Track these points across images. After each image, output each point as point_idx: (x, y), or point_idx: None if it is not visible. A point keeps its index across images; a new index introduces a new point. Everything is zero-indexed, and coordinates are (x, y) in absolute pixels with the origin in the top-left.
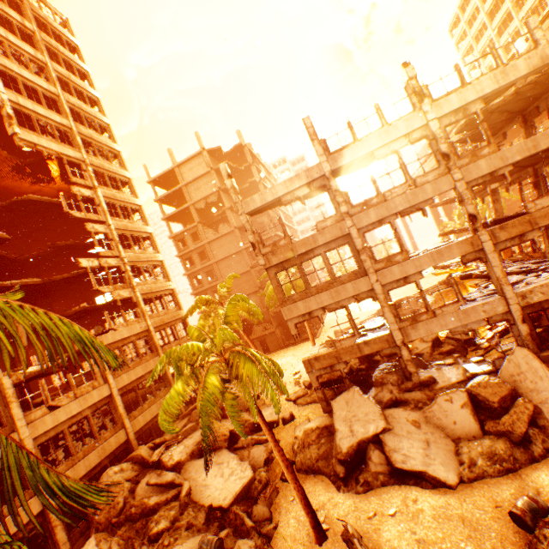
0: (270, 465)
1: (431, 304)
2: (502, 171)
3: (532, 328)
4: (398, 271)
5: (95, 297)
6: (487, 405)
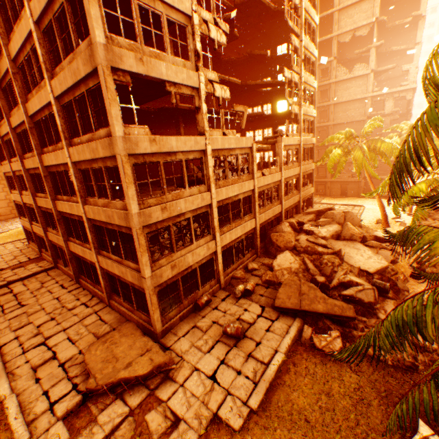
0: (393, 265)
1: None
2: None
3: None
4: None
5: None
6: None
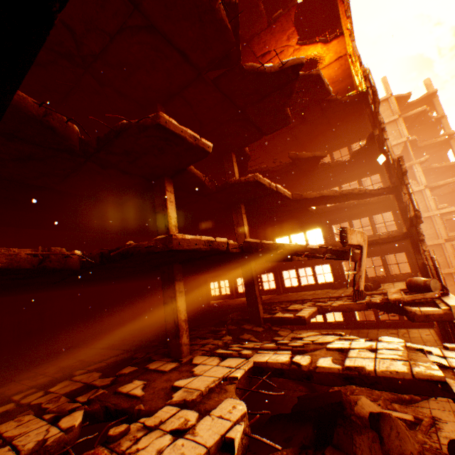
0: None
1: None
2: None
3: None
4: None
5: (276, 237)
6: None
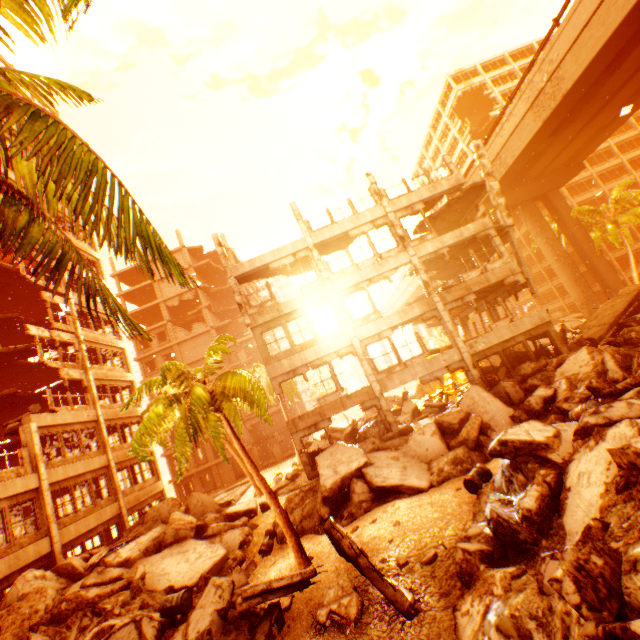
0: (247, 548)
1: (414, 395)
2: (442, 251)
3: (482, 373)
4: (373, 327)
5: None
6: (451, 429)
